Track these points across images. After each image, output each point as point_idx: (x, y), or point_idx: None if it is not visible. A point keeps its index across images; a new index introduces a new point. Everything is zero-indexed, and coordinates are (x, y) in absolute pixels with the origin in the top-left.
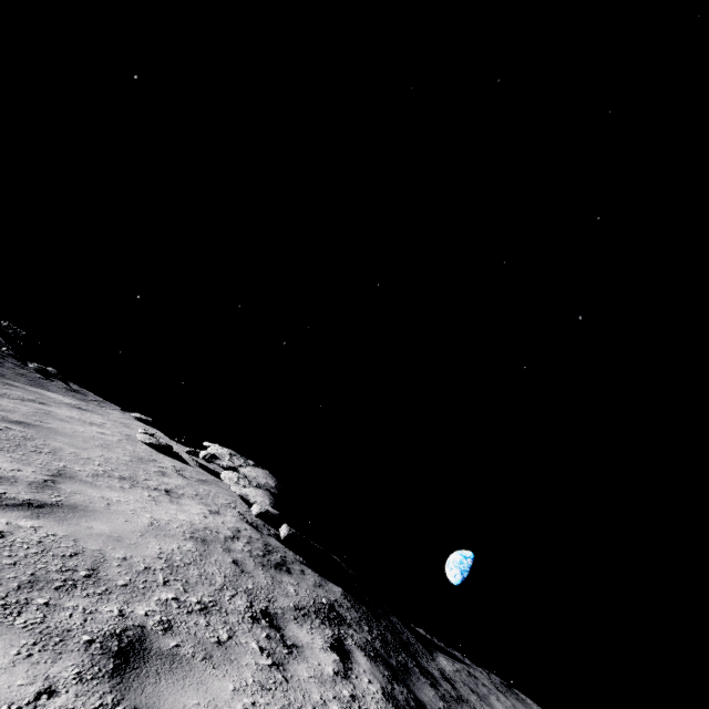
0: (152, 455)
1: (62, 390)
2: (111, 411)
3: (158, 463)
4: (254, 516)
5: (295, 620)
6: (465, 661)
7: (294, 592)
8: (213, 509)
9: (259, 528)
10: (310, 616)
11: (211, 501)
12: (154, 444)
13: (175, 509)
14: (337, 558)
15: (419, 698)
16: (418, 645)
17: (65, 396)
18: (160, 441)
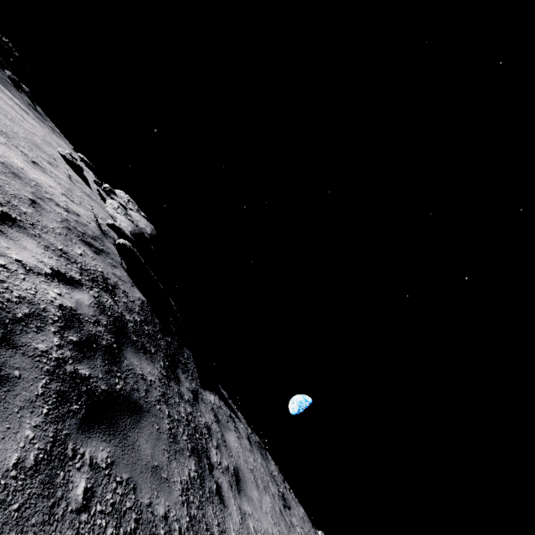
0: (56, 158)
1: (24, 101)
2: (60, 140)
3: (56, 162)
4: (106, 224)
5: (44, 246)
6: (240, 418)
7: (79, 253)
8: (72, 199)
9: (107, 236)
10: (72, 263)
11: (78, 199)
12: (67, 158)
13: (21, 160)
14: (173, 302)
15: (124, 353)
16: (193, 372)
17: (24, 105)
18: (74, 160)
